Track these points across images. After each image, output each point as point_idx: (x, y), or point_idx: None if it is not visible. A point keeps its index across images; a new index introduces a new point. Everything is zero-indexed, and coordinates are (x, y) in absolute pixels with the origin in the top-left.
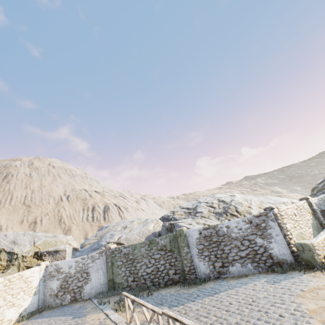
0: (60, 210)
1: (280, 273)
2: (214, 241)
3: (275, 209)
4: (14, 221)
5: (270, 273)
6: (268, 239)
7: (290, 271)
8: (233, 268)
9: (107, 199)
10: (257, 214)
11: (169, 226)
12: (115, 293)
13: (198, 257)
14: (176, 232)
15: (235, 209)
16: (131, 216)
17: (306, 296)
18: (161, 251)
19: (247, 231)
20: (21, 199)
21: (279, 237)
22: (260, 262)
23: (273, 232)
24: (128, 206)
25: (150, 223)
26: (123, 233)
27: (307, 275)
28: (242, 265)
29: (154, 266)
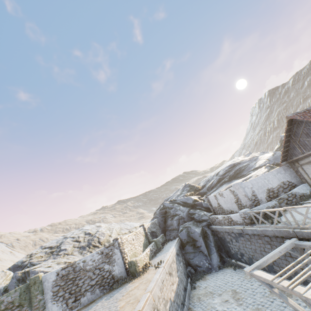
0: None
1: (117, 289)
2: (70, 279)
3: (120, 239)
4: None
5: (111, 291)
6: (113, 263)
7: (123, 284)
8: (84, 298)
9: None
10: (107, 245)
11: (23, 275)
12: None
13: (53, 300)
14: (31, 281)
15: (98, 240)
16: None
17: (123, 298)
18: (6, 310)
19: (99, 261)
20: None
21: (120, 260)
22: (106, 285)
23: (116, 257)
24: None
25: None
26: None
27: (130, 283)
28: (92, 292)
29: None
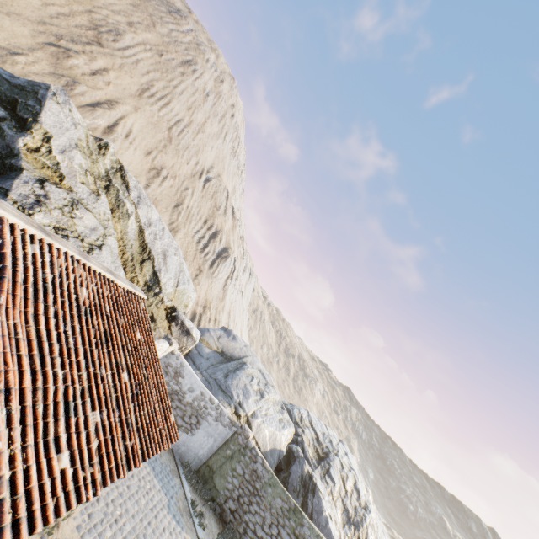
0: (188, 190)
1: None
2: None
3: None
4: (144, 142)
5: None
6: None
7: None
8: None
9: (233, 240)
10: None
11: (307, 477)
12: (204, 496)
13: None
14: None
15: (366, 537)
16: (232, 296)
17: None
18: (295, 538)
19: None
20: (173, 118)
21: None
22: None
23: None
24: (239, 275)
25: (287, 428)
26: (259, 407)
27: None
28: None
29: (269, 537)
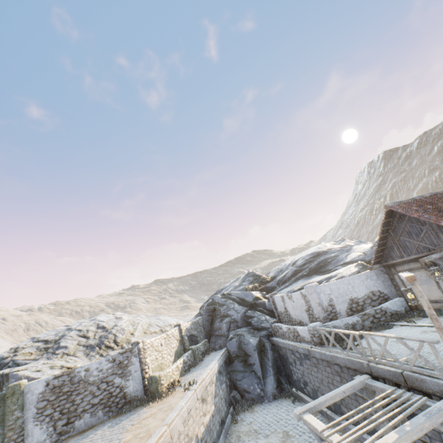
0: None
1: (127, 413)
2: (64, 392)
3: (141, 343)
4: None
5: (119, 415)
6: (127, 377)
7: (137, 408)
8: (80, 421)
9: None
10: (123, 350)
11: None
12: None
13: (35, 420)
14: (8, 390)
15: (114, 339)
16: None
17: (132, 429)
18: None
19: (108, 372)
20: None
21: (137, 373)
22: (113, 405)
23: (133, 368)
24: None
25: None
26: None
27: (147, 407)
28: (93, 414)
29: None
